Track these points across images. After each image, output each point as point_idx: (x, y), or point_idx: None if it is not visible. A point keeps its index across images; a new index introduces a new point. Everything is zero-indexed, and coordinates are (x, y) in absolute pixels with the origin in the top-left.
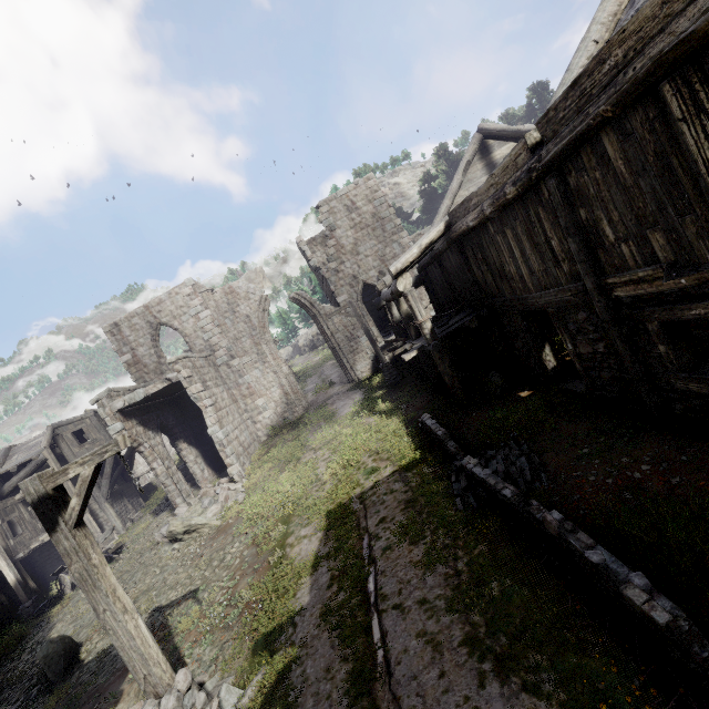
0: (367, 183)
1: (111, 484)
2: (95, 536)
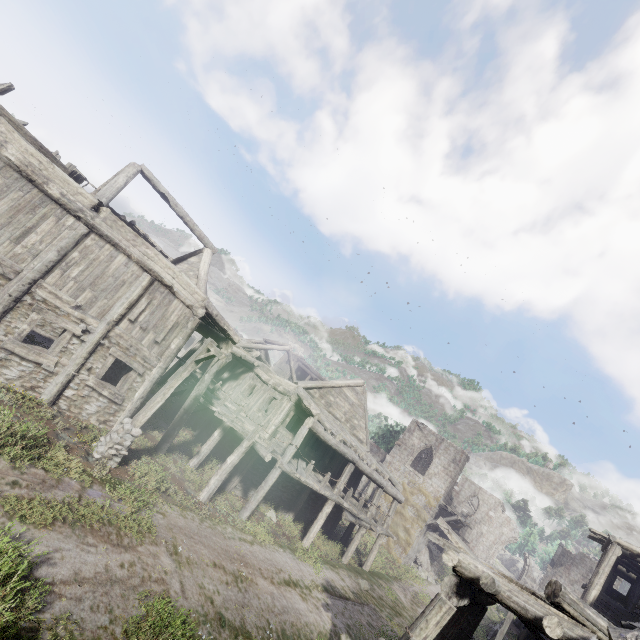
0: None
1: None
2: None
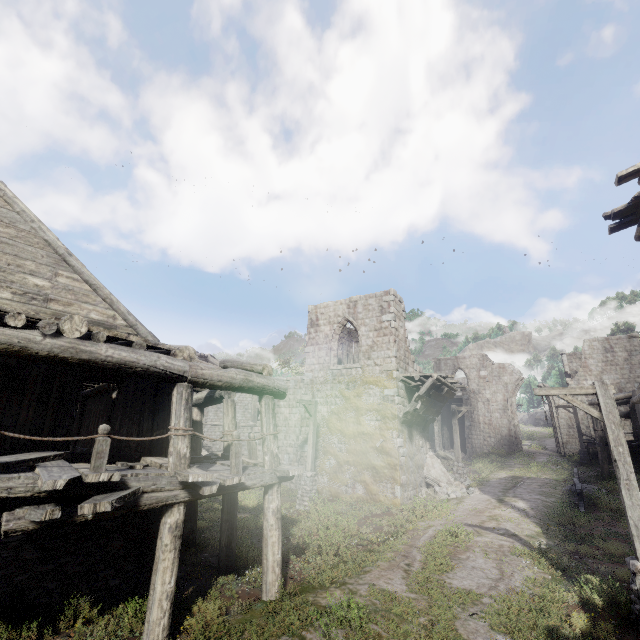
0: (629, 338)
1: None
2: None
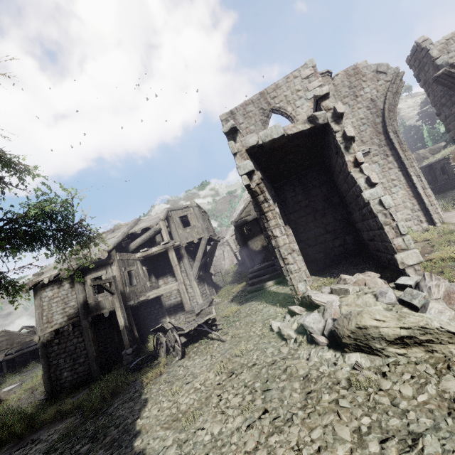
0: None
1: (199, 267)
2: (185, 307)
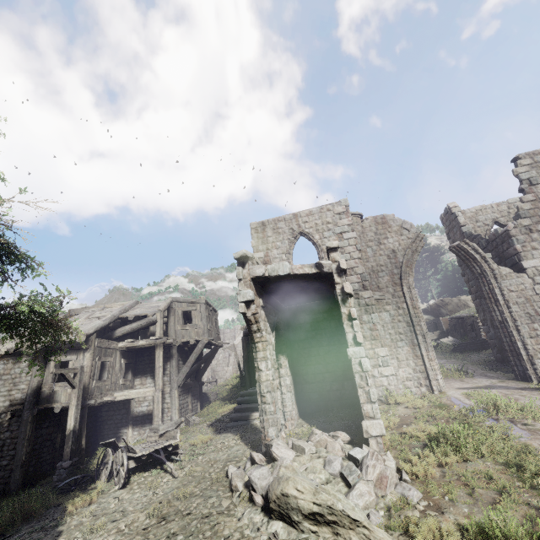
0: None
1: (187, 374)
2: (154, 420)
